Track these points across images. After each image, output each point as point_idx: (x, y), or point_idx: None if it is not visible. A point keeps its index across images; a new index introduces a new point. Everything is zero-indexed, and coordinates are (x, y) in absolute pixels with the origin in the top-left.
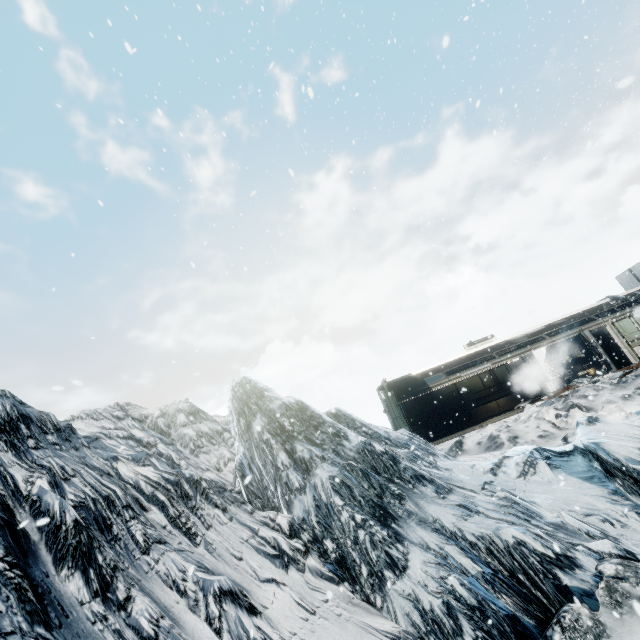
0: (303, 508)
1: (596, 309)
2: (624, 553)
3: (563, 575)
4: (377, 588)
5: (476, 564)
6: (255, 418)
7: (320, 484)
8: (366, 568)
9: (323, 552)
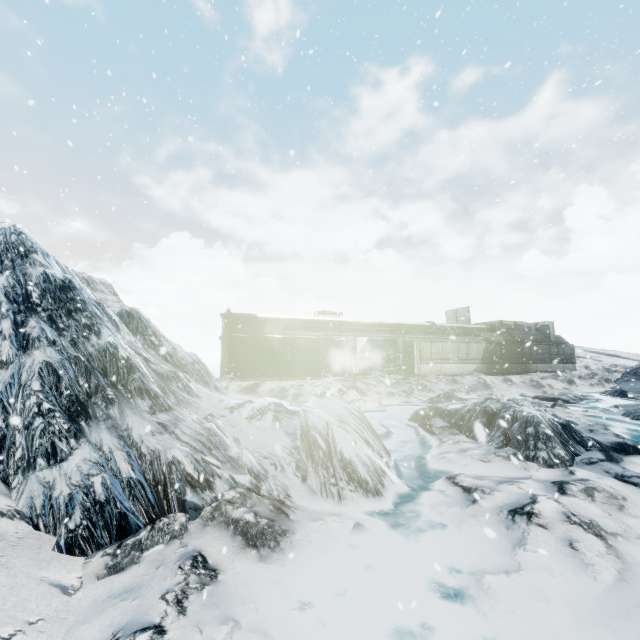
0: None
1: (418, 327)
2: (253, 487)
3: (190, 492)
4: (21, 471)
5: (133, 471)
6: (1, 275)
7: (29, 365)
8: (22, 452)
9: None
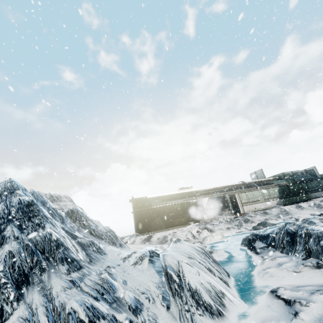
0: None
1: (235, 185)
2: None
3: None
4: None
5: (48, 321)
6: None
7: (0, 254)
8: None
9: None
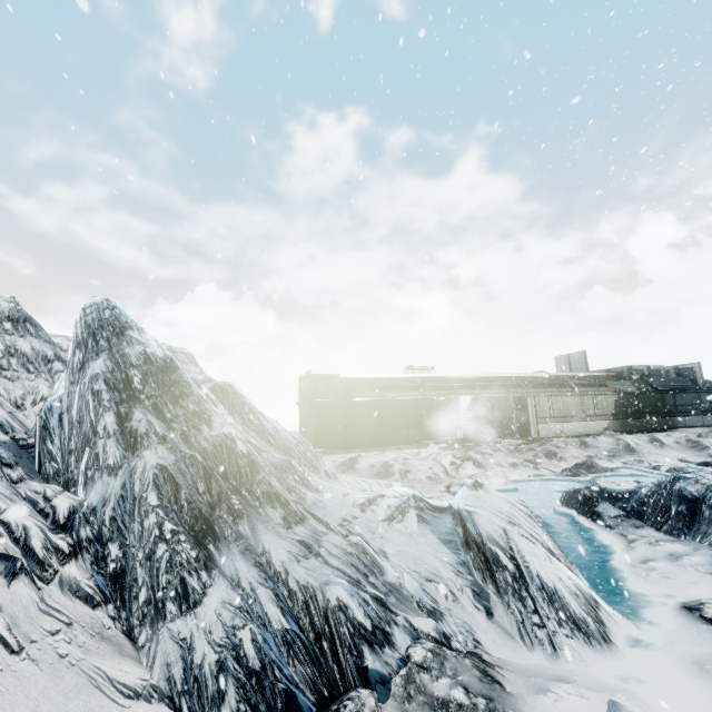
0: (103, 494)
1: (528, 379)
2: (441, 637)
3: (369, 654)
4: (148, 621)
5: (284, 617)
6: (97, 358)
7: (141, 470)
8: (146, 593)
9: (101, 558)
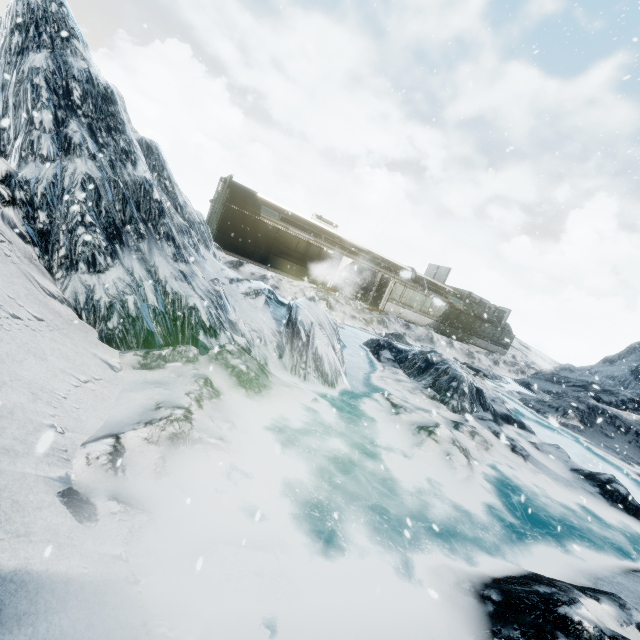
0: (36, 174)
1: (400, 268)
2: (247, 349)
3: (203, 335)
4: (65, 268)
5: (158, 302)
6: (39, 51)
7: (71, 171)
8: (66, 252)
9: (31, 217)
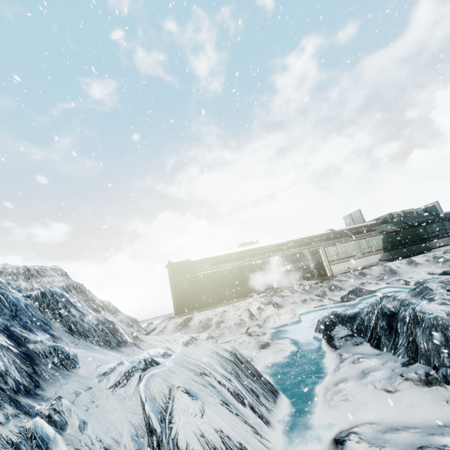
0: None
1: (320, 236)
2: None
3: None
4: None
5: None
6: None
7: None
8: None
9: None
